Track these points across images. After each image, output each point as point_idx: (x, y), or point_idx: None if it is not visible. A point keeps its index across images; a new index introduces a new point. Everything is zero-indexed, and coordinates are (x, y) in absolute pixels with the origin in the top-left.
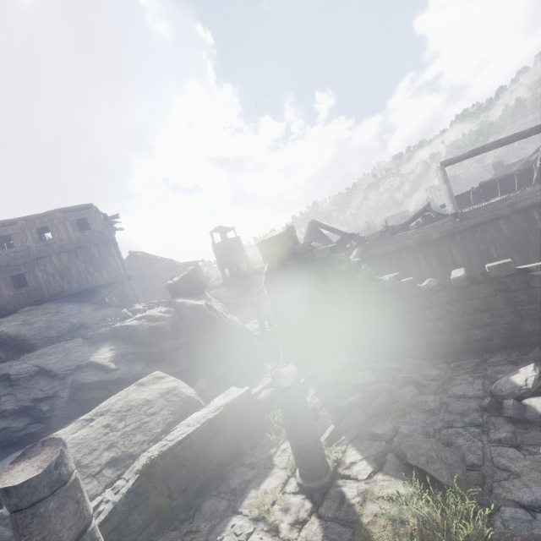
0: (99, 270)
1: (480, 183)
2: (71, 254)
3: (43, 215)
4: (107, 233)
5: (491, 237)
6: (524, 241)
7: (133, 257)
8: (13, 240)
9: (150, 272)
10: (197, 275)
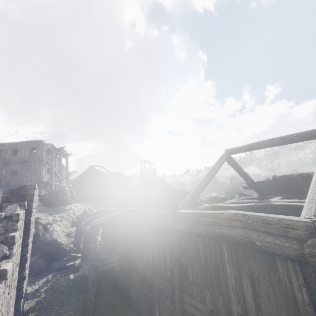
0: (31, 176)
1: (273, 176)
2: (22, 164)
3: (18, 143)
4: (43, 157)
5: (191, 253)
6: (215, 280)
7: (91, 168)
8: (1, 153)
9: (96, 178)
10: (62, 193)
